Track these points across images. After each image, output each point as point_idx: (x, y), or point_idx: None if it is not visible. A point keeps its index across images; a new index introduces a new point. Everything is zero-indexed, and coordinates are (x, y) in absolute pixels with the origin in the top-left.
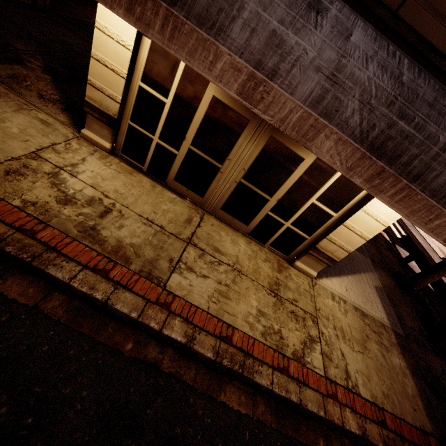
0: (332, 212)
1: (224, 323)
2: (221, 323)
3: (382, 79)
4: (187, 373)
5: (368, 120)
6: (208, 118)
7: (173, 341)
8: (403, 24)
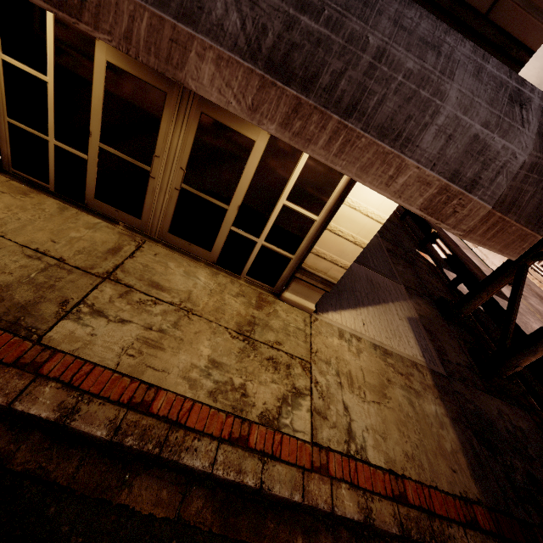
0: (312, 214)
1: (143, 384)
2: (138, 383)
3: None
4: (61, 467)
5: (253, 20)
6: (110, 97)
7: (38, 419)
8: None
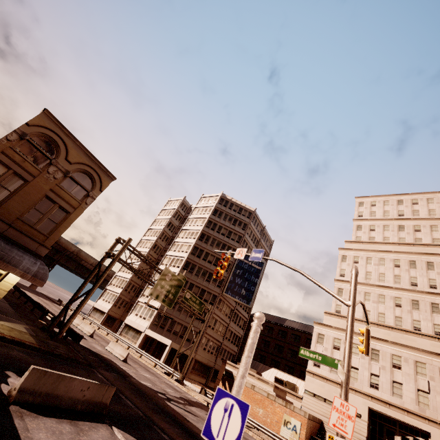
0: None
1: None
2: None
3: None
4: None
5: None
6: None
7: None
8: (5, 235)
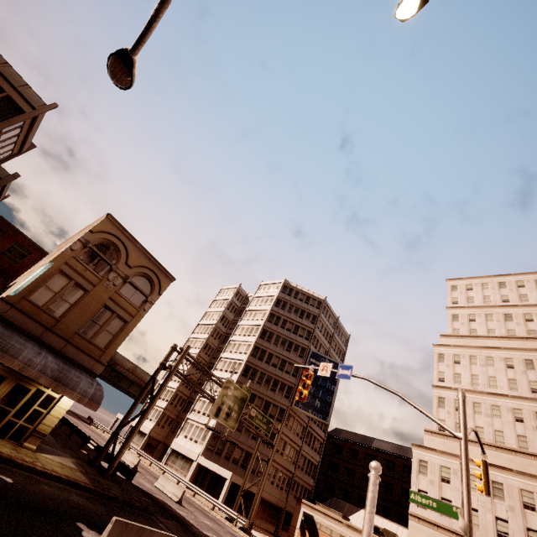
0: (44, 410)
1: None
2: None
3: (56, 366)
4: None
5: (53, 374)
6: None
7: None
8: (62, 353)
